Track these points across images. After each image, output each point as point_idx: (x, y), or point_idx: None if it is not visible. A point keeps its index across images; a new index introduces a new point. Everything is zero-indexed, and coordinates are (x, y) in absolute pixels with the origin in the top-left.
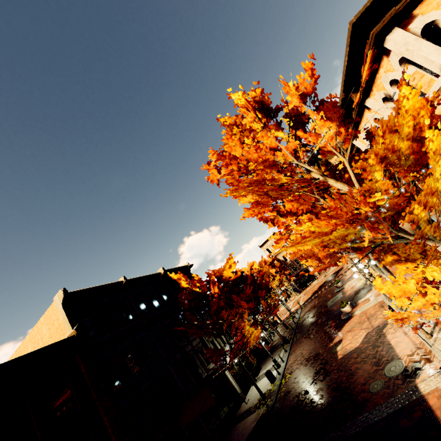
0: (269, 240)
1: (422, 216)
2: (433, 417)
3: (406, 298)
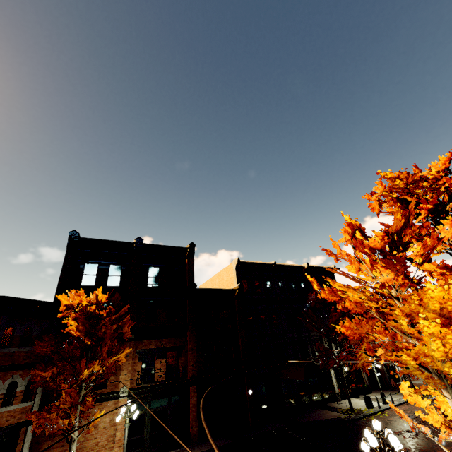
0: None
1: (411, 363)
2: None
3: (437, 413)
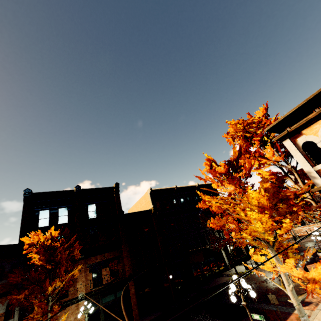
0: None
1: (248, 237)
2: (284, 320)
3: (271, 263)
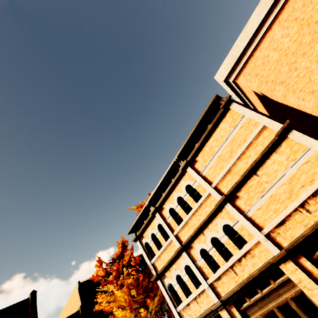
0: None
1: None
2: None
3: None
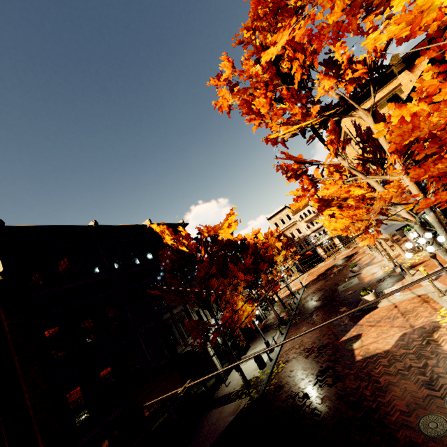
0: (279, 214)
1: None
2: None
3: None
